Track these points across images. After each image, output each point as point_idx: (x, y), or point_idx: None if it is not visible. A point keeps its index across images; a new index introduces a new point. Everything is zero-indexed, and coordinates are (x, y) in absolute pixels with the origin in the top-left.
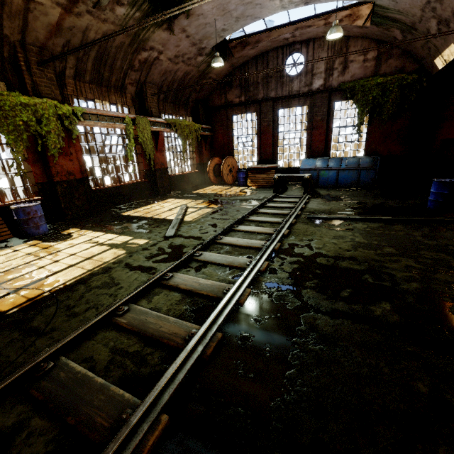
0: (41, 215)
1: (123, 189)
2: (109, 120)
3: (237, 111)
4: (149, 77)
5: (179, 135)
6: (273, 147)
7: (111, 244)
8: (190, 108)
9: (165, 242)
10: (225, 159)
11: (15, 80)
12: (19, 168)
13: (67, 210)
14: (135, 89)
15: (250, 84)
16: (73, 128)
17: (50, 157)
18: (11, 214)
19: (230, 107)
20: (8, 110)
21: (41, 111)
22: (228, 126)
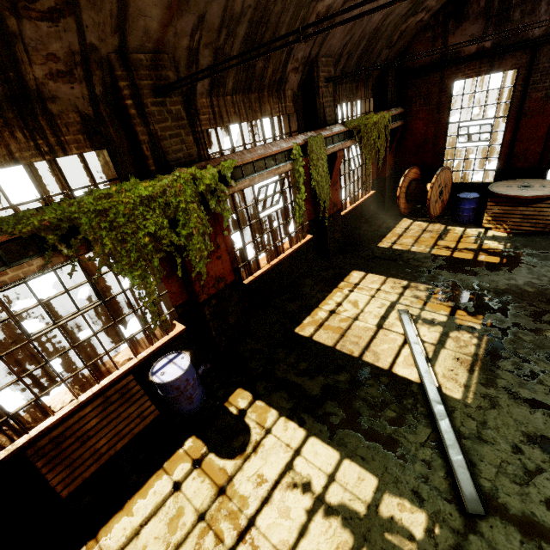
0: (193, 380)
1: (282, 264)
2: (269, 163)
3: (467, 70)
4: (324, 45)
5: (364, 146)
6: (544, 143)
7: (346, 513)
8: (371, 81)
9: (480, 546)
10: (436, 175)
11: (121, 137)
12: (154, 318)
13: (219, 337)
14: (299, 78)
15: (516, 3)
16: (222, 207)
17: (190, 267)
18: (149, 367)
19: (453, 65)
20: (124, 223)
21: (173, 199)
22: (439, 105)
